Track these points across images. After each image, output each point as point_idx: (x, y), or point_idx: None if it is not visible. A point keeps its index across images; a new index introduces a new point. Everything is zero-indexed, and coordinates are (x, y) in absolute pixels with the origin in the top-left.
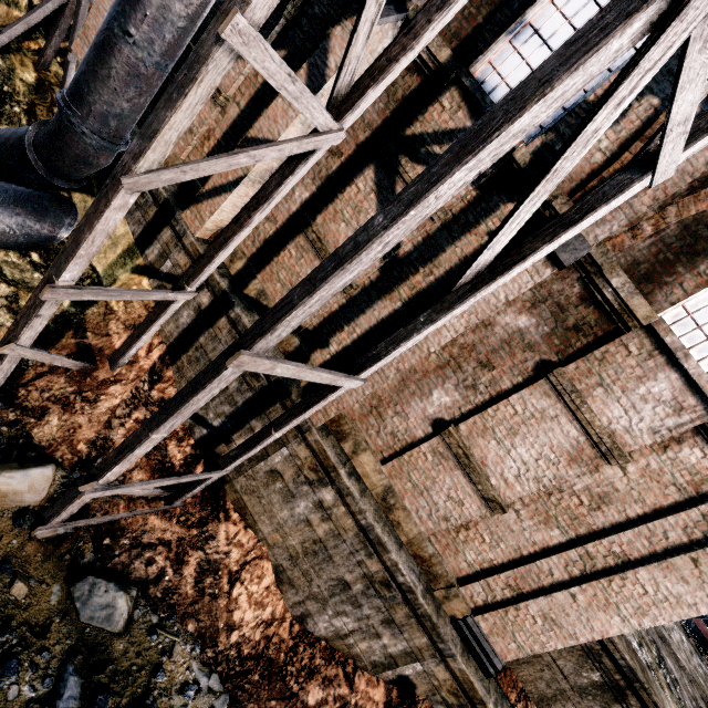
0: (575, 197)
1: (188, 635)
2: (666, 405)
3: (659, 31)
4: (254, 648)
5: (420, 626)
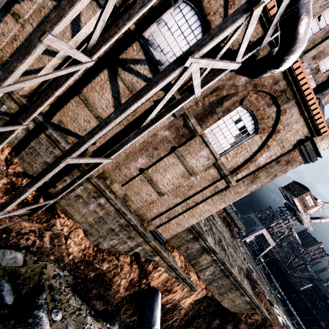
0: (180, 91)
1: (51, 260)
2: (206, 158)
3: (183, 73)
4: (80, 259)
5: (140, 236)
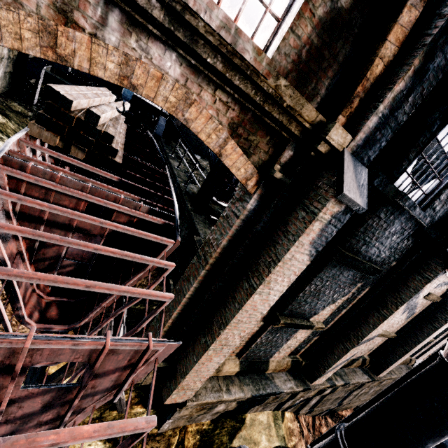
0: None
1: None
2: None
3: None
4: None
5: None
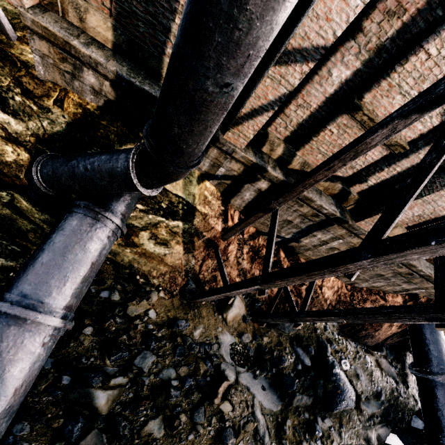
0: None
1: None
2: None
3: None
4: (336, 301)
5: (428, 282)
